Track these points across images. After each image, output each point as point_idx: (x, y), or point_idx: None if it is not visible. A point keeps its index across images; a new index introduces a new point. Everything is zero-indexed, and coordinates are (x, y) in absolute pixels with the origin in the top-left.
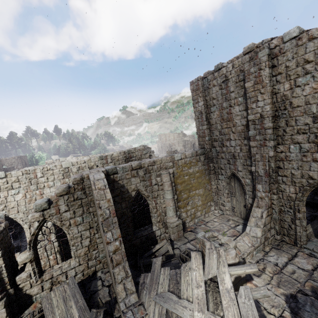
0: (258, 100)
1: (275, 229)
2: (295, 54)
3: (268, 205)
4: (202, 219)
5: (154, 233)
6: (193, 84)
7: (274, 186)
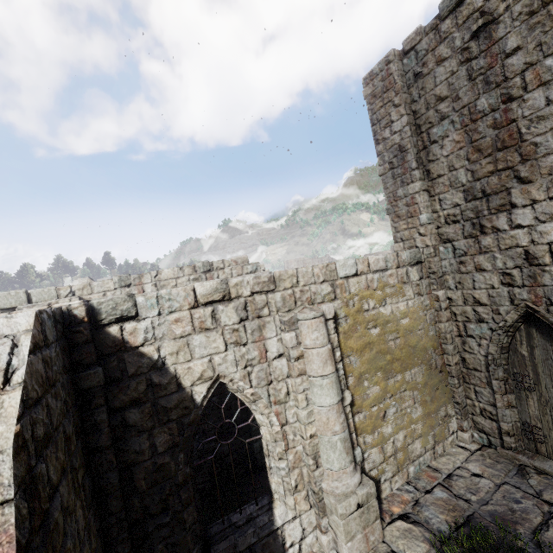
0: None
1: None
2: None
3: None
4: (428, 465)
5: (280, 534)
6: (373, 80)
7: None
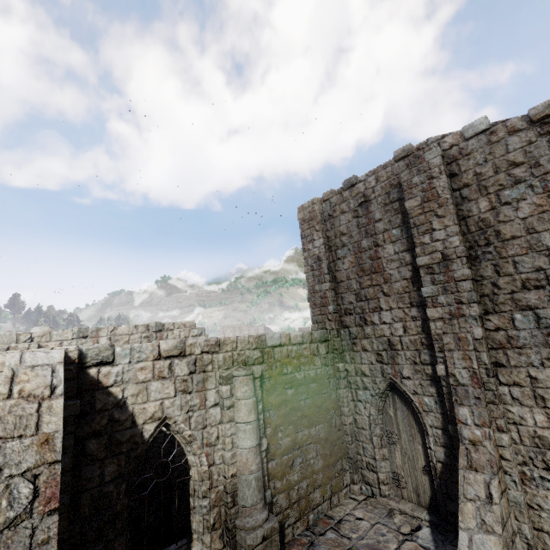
0: (433, 228)
1: (523, 537)
2: (490, 154)
3: (496, 462)
4: (325, 514)
5: None
6: (304, 211)
7: (497, 409)
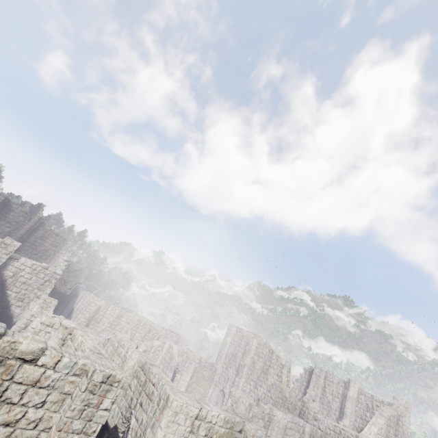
0: (247, 356)
1: None
2: (262, 348)
3: None
4: None
5: None
6: (230, 326)
7: None
